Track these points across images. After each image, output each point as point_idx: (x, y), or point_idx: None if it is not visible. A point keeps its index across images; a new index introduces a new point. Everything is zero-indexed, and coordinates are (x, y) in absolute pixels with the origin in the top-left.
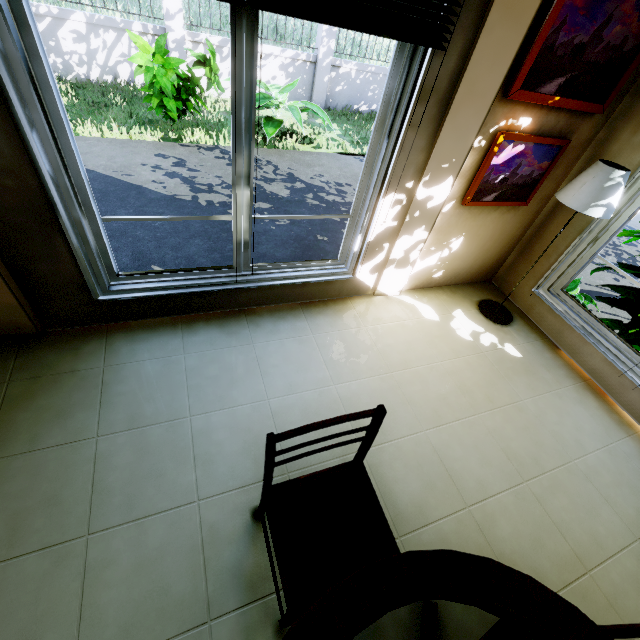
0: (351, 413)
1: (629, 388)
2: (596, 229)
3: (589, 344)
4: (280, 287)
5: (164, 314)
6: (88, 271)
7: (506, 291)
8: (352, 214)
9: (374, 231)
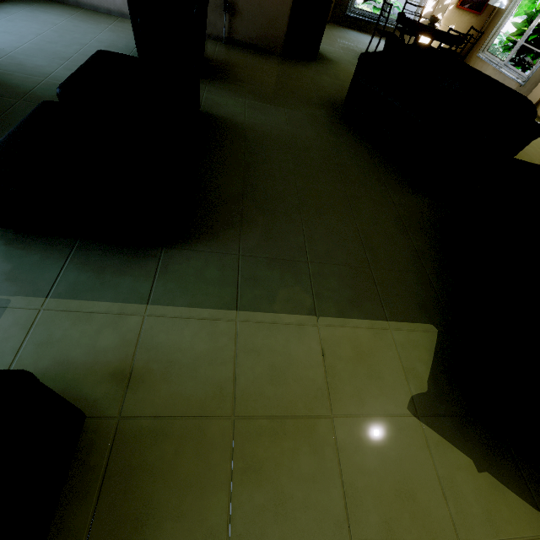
0: (419, 6)
1: (497, 74)
2: (501, 20)
3: (489, 66)
4: (389, 30)
5: (355, 29)
6: (350, 2)
7: (467, 62)
8: (420, 2)
9: (424, 12)
